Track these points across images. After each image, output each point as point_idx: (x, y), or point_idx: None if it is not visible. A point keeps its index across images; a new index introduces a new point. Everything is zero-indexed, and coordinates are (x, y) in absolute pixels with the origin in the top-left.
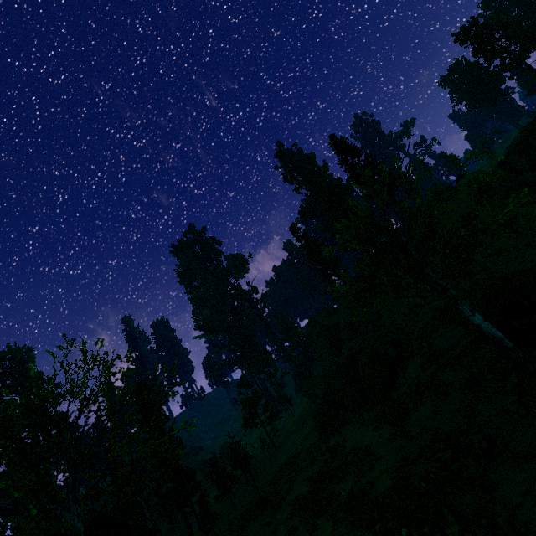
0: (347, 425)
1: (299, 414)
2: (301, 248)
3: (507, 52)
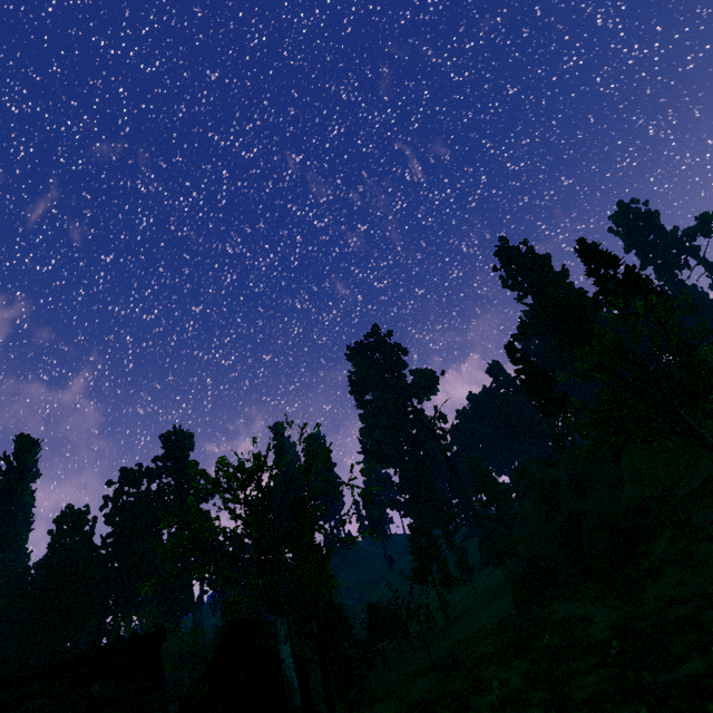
0: (556, 601)
1: (485, 588)
2: (517, 373)
3: None
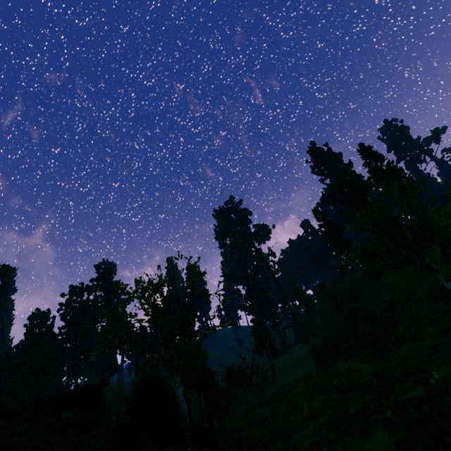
0: (340, 362)
1: (297, 356)
2: (320, 227)
3: None
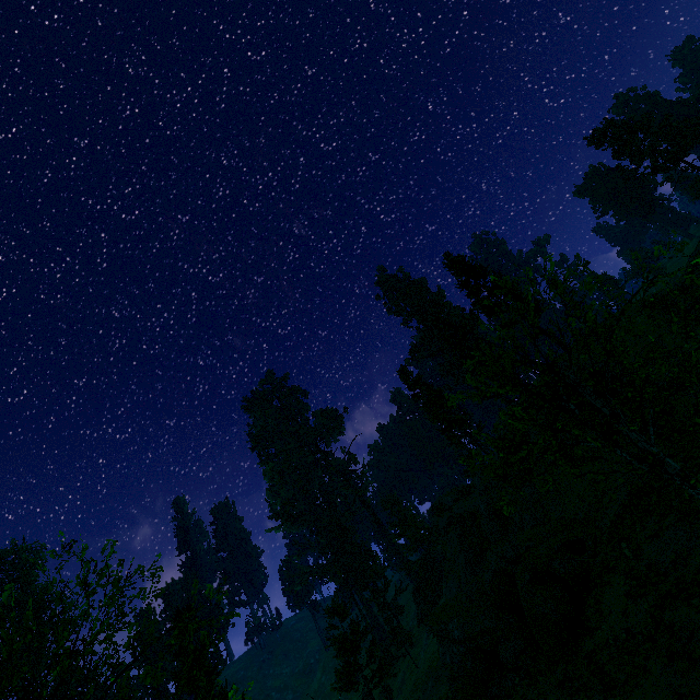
0: None
1: (425, 666)
2: (415, 398)
3: (657, 151)
